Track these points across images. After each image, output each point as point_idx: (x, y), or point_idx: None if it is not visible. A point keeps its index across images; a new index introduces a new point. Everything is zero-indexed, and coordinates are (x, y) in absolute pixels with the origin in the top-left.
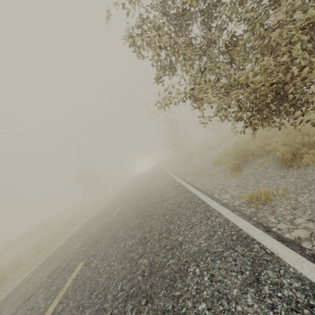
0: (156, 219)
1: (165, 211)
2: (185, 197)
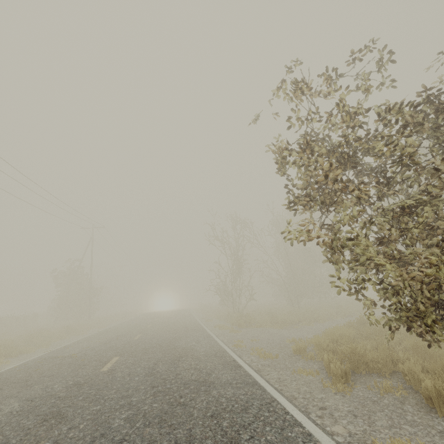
0: (200, 420)
1: (218, 409)
2: (255, 394)
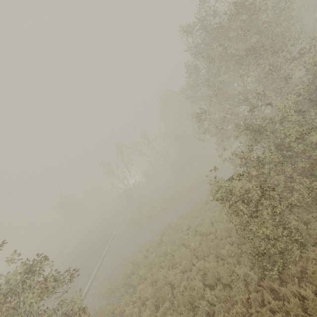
0: None
1: None
2: None
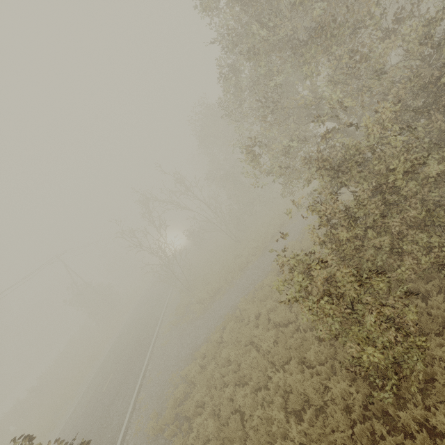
0: None
1: None
2: None
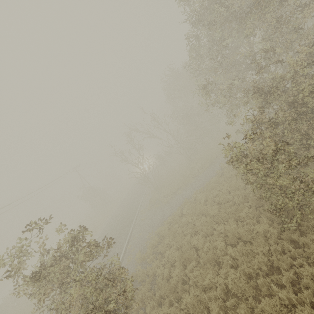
0: None
1: None
2: None
